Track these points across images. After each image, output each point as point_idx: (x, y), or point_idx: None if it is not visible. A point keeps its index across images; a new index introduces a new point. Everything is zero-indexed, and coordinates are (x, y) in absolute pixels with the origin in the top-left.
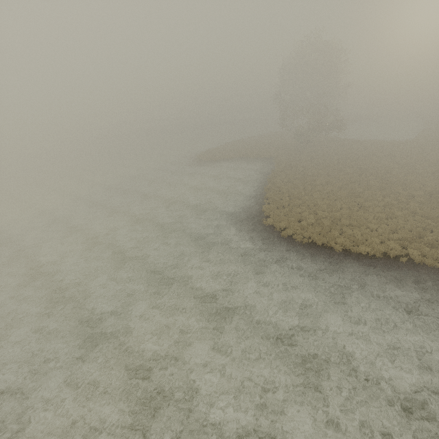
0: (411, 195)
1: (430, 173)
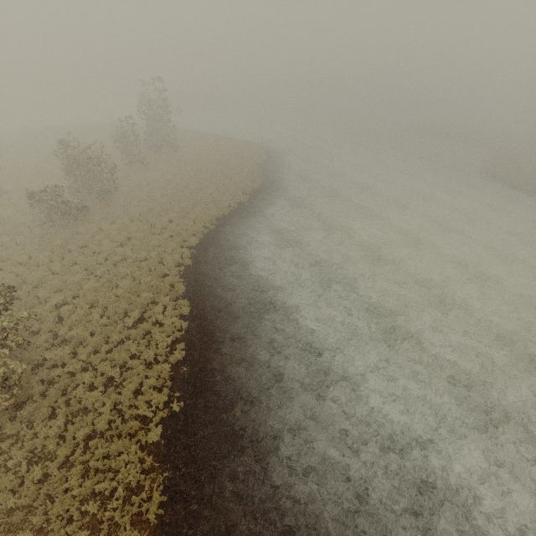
0: None
1: None
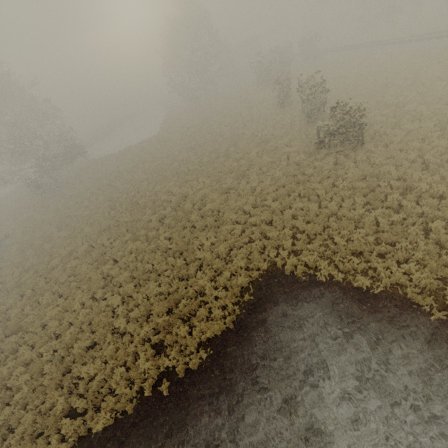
0: (162, 217)
1: (174, 170)
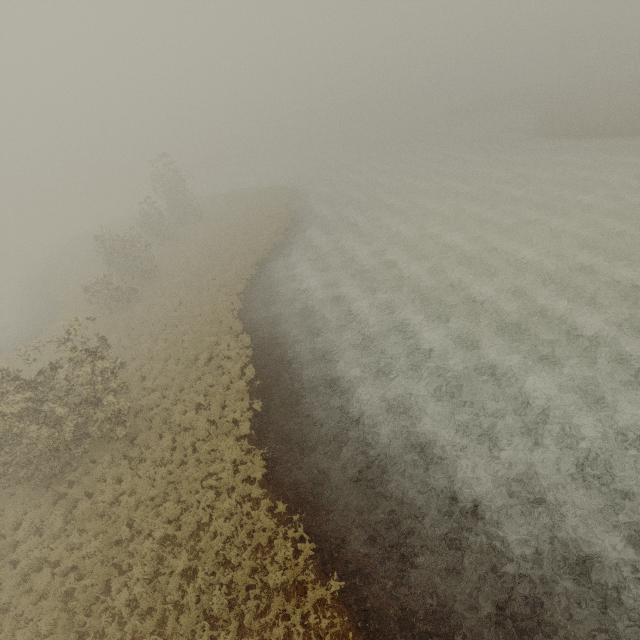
0: None
1: None
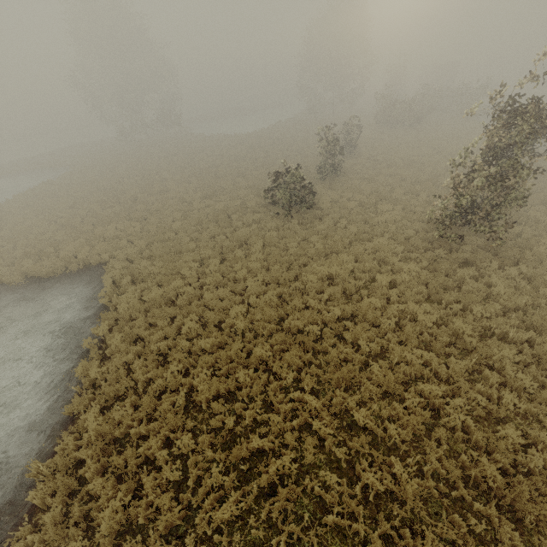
0: (136, 198)
1: (199, 169)
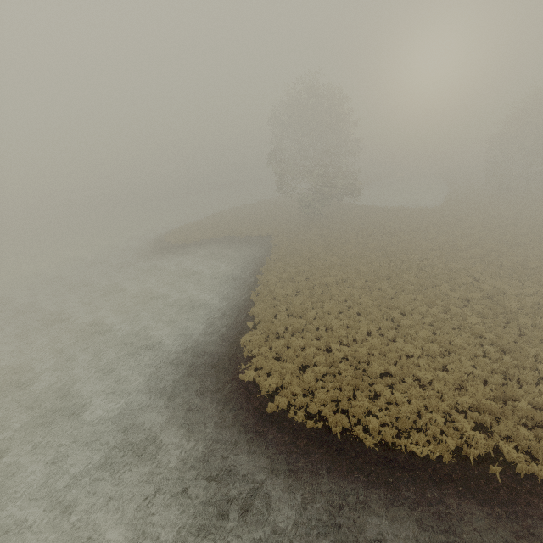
0: (464, 298)
1: (477, 256)
